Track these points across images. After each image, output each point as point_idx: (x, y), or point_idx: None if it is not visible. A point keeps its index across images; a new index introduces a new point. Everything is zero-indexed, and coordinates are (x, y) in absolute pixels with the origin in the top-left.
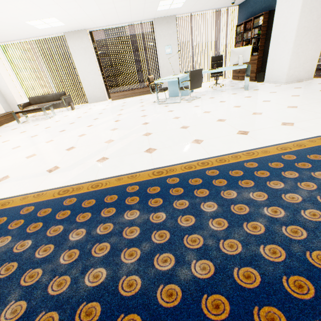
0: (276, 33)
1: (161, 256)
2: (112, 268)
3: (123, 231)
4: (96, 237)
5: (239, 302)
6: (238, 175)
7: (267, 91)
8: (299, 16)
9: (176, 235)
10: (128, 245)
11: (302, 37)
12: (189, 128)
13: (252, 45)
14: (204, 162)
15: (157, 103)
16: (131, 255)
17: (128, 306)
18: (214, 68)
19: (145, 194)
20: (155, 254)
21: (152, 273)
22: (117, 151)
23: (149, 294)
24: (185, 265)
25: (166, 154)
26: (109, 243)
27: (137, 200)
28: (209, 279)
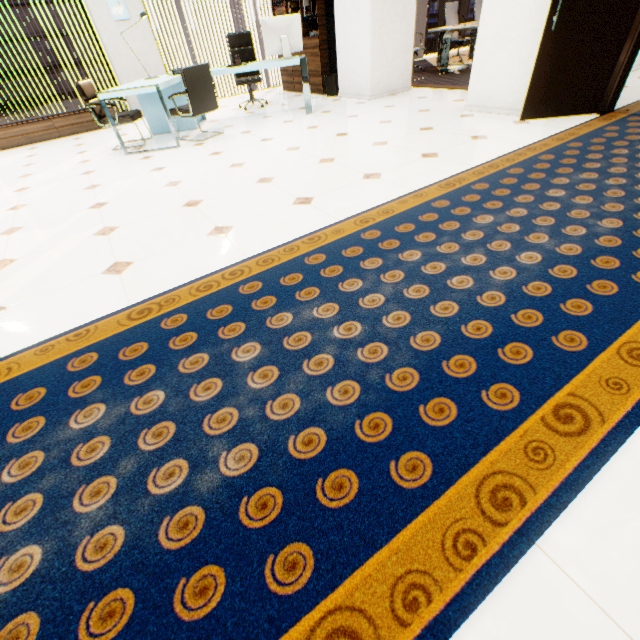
0: None
1: (163, 470)
2: (55, 536)
3: (72, 456)
4: (3, 493)
5: (298, 484)
6: (296, 283)
7: (344, 115)
8: None
9: (188, 422)
10: (88, 477)
11: (382, 5)
12: (202, 204)
13: (305, 14)
14: (236, 271)
15: (124, 152)
16: (96, 493)
17: (102, 584)
18: (237, 63)
19: (115, 365)
20: (150, 470)
21: (147, 506)
22: (30, 284)
23: (144, 543)
24: (209, 466)
25: (156, 270)
26: (40, 492)
27: (97, 383)
28: (252, 470)
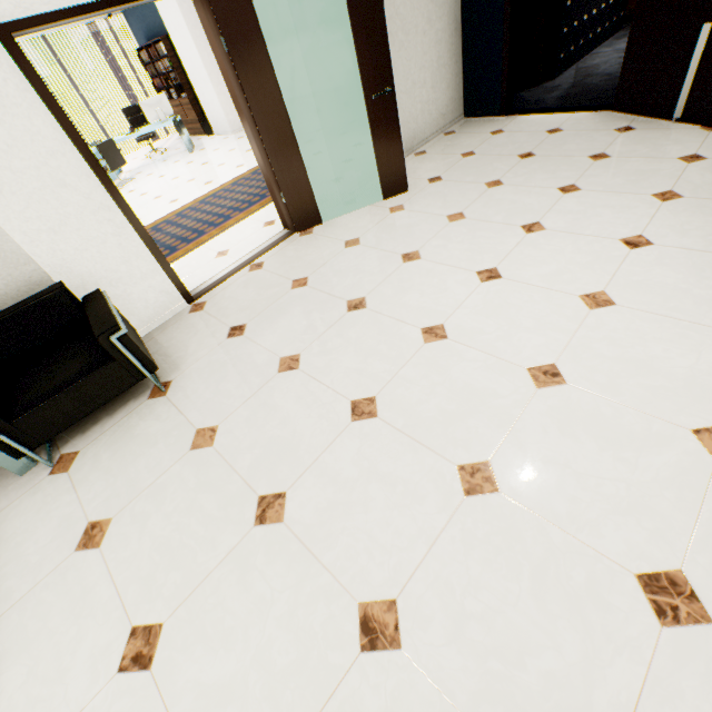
0: (190, 70)
1: None
2: None
3: None
4: None
5: None
6: (164, 226)
7: (212, 149)
8: (198, 52)
9: None
10: None
11: (217, 75)
12: None
13: (175, 83)
14: None
15: None
16: None
17: None
18: (132, 131)
19: None
20: None
21: None
22: None
23: None
24: None
25: None
26: None
27: None
28: None
